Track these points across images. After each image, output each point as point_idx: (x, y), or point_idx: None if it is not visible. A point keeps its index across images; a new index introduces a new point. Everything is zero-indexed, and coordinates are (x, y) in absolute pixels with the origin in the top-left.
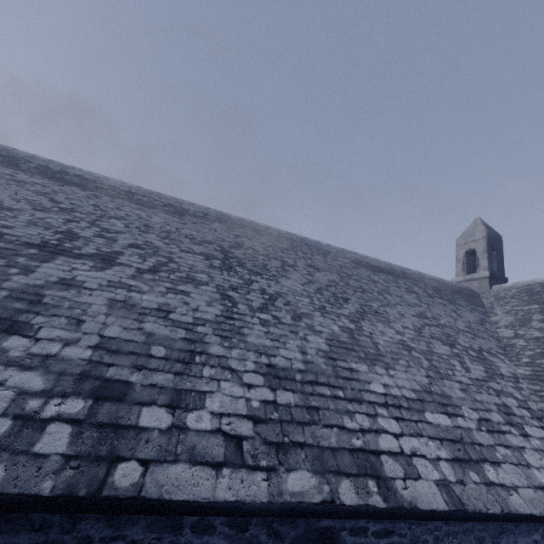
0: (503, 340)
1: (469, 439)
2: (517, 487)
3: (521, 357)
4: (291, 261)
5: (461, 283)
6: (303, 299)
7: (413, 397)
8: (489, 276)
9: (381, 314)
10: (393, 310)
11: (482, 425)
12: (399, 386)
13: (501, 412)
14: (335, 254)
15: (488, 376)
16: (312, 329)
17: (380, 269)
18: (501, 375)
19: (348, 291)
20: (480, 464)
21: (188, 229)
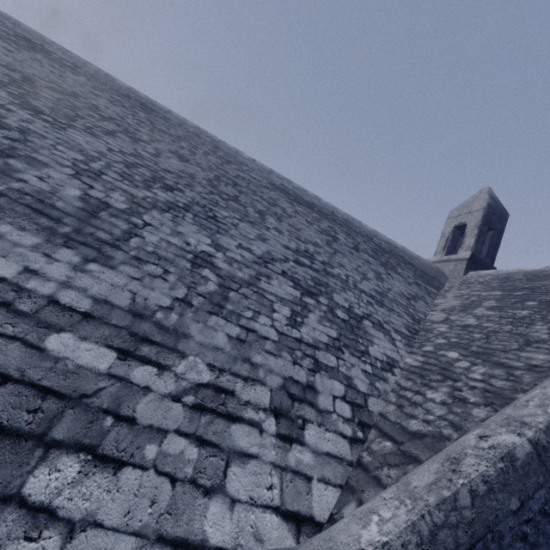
0: (425, 323)
1: (112, 402)
2: (91, 525)
3: (426, 344)
4: (146, 137)
5: (435, 264)
6: (69, 152)
7: (77, 306)
8: (468, 258)
9: (219, 222)
10: (255, 230)
11: (195, 394)
12: (71, 284)
13: (281, 392)
14: (252, 169)
15: (330, 345)
16: (5, 171)
17: (310, 204)
18: (364, 352)
19: (200, 188)
20: (53, 452)
21: (4, 53)
